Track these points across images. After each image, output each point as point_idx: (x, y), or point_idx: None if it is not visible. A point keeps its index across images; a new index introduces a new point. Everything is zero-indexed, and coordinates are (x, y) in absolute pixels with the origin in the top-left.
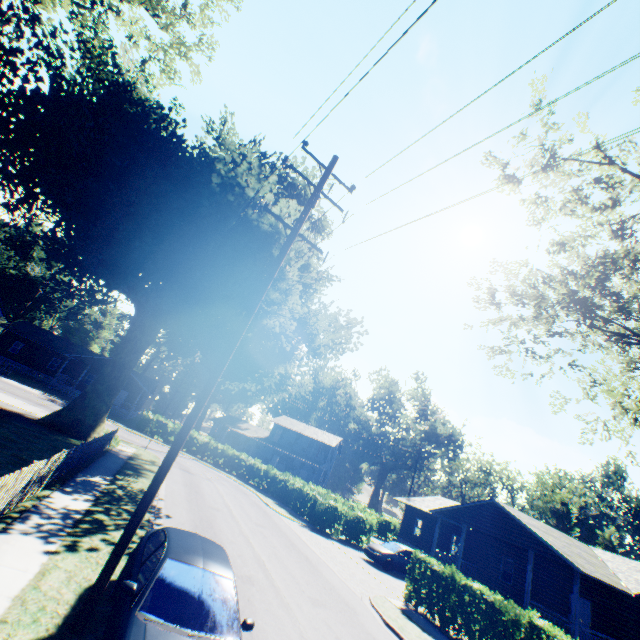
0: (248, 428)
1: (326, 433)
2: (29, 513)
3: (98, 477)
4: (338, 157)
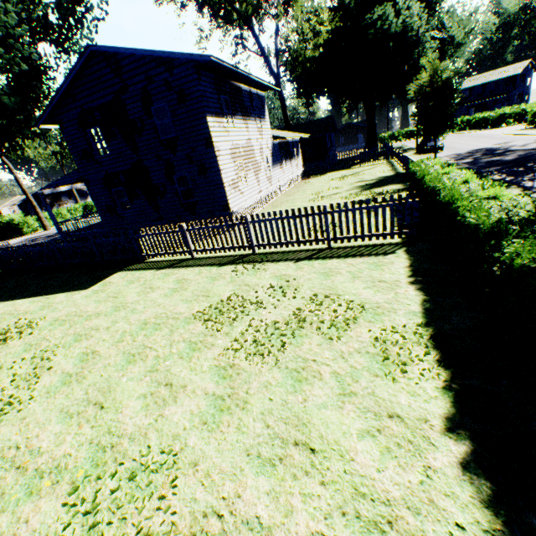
0: None
1: (511, 67)
2: None
3: None
4: (418, 28)
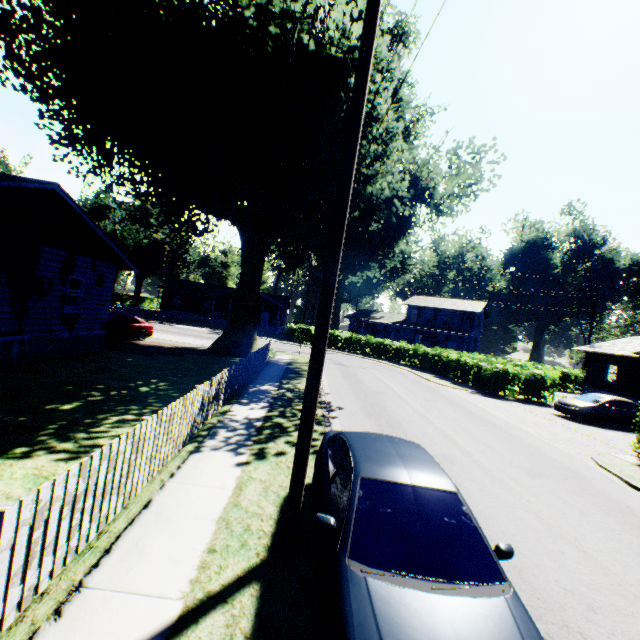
0: (382, 317)
1: (466, 302)
2: (215, 429)
3: (266, 385)
4: None
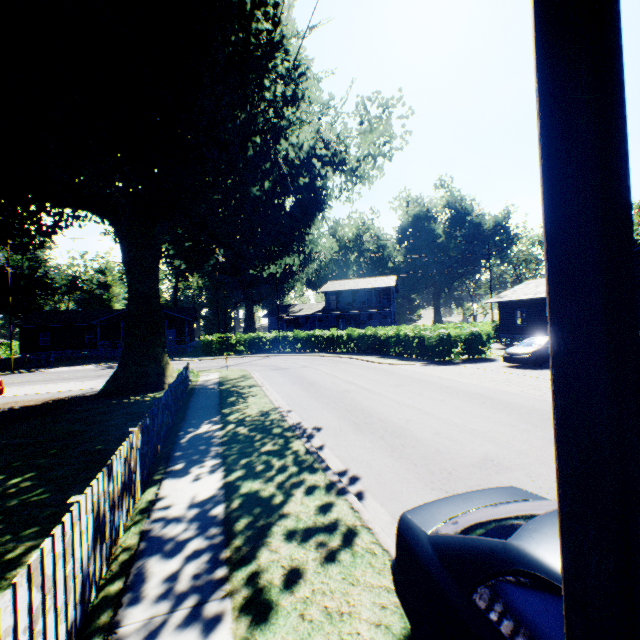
0: (301, 309)
1: (378, 279)
2: (139, 564)
3: (204, 425)
4: None
